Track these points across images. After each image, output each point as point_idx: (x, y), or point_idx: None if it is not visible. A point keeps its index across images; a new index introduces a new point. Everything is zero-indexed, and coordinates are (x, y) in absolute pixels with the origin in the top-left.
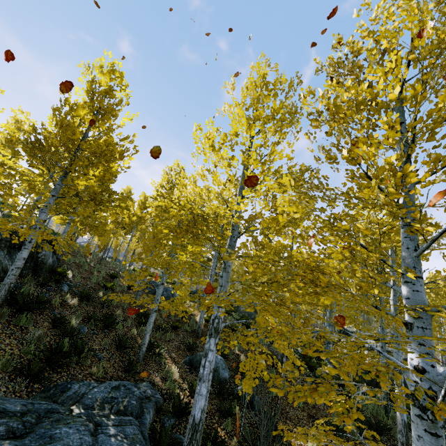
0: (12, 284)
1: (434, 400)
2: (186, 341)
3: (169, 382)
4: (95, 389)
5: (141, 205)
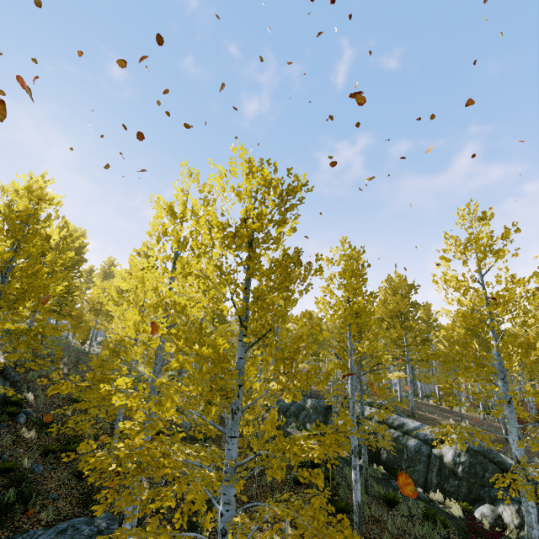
0: None
1: (224, 536)
2: None
3: None
4: (38, 538)
5: (118, 288)
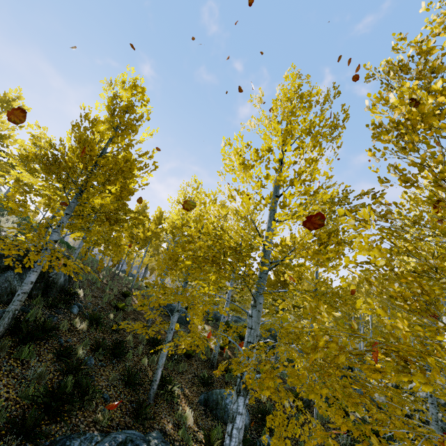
0: (16, 311)
1: None
2: (200, 373)
3: (183, 430)
4: None
5: (156, 220)
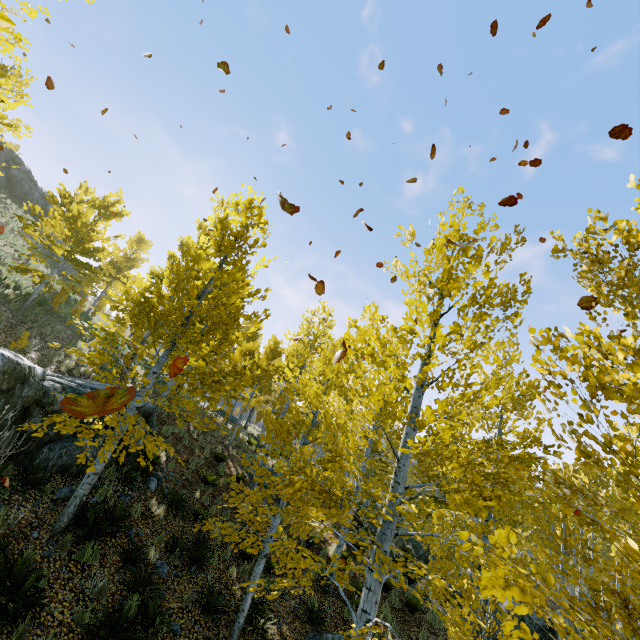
0: (84, 497)
1: None
2: (308, 600)
3: None
4: None
5: (269, 353)
